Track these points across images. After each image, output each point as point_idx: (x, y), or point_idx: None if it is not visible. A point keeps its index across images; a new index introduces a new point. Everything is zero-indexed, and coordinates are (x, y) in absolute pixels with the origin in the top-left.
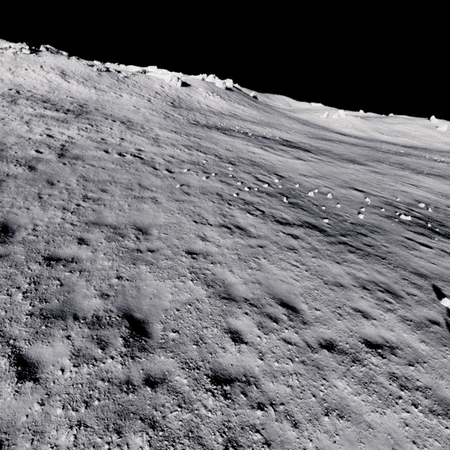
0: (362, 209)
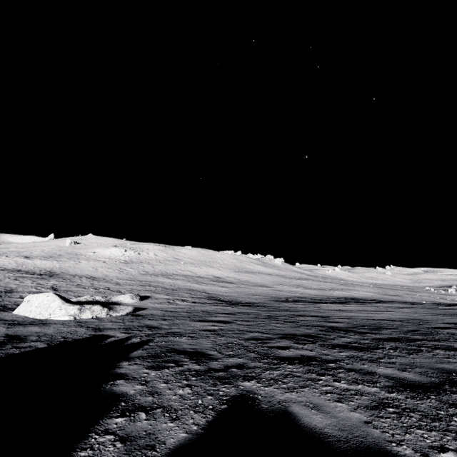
0: None
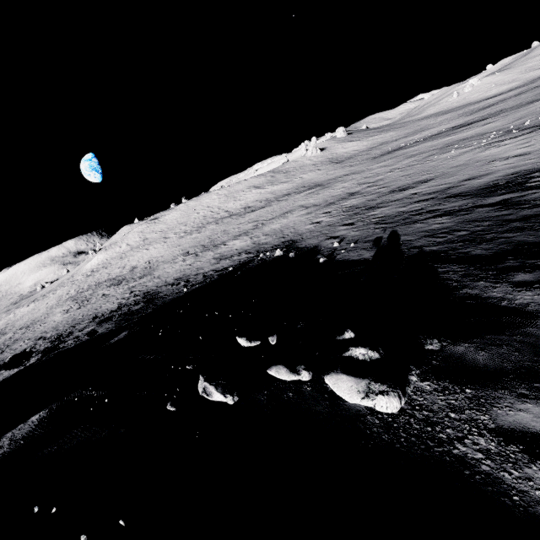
0: None
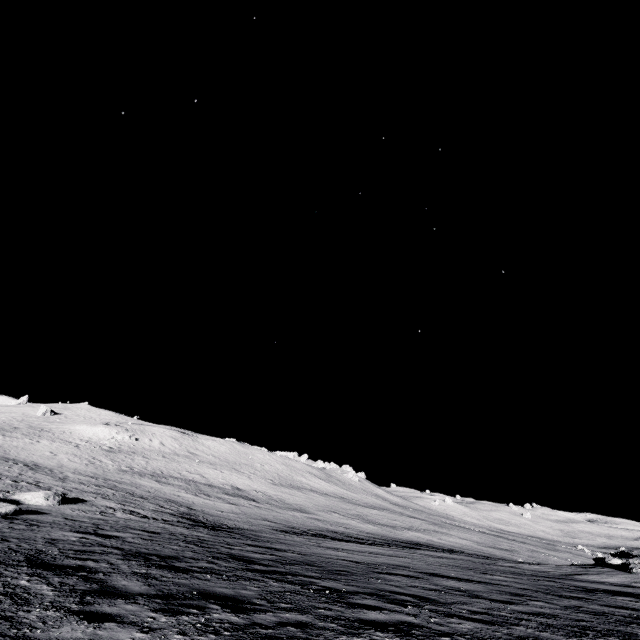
0: None
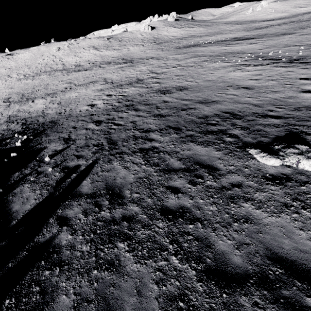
0: (300, 51)
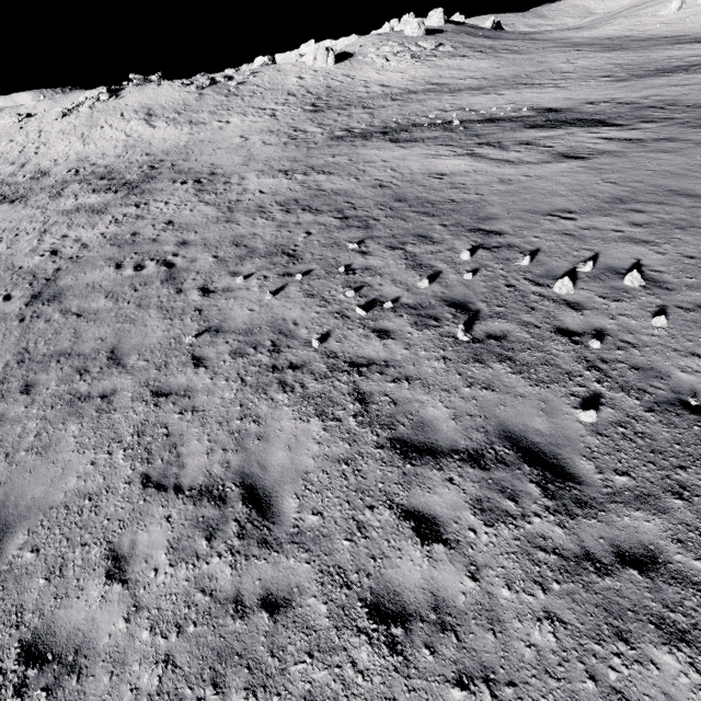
0: None
